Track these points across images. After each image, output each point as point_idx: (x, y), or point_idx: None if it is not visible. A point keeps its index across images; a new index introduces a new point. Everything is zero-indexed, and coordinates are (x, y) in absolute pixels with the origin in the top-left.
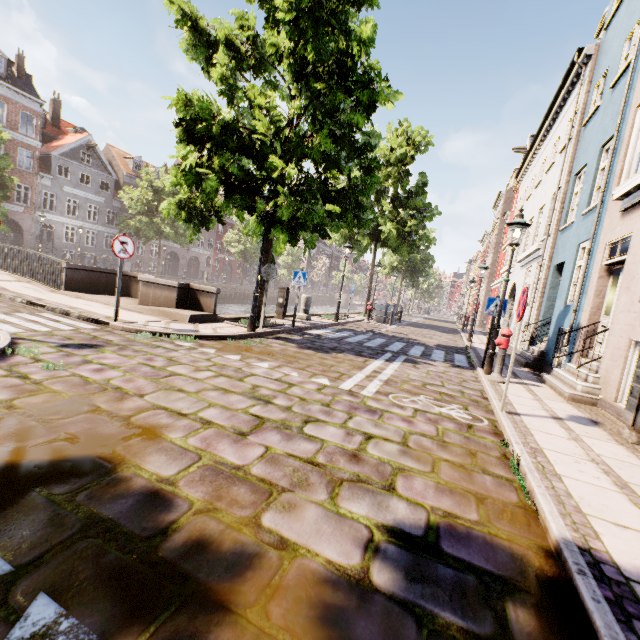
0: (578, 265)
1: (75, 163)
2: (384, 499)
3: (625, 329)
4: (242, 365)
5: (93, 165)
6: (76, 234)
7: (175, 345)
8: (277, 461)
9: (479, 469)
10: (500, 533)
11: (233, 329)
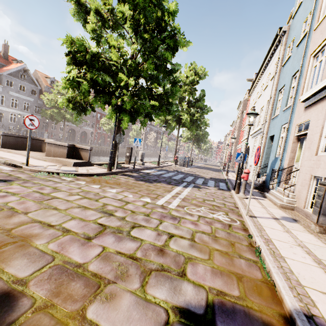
0: (281, 136)
1: (16, 79)
2: (178, 284)
3: (308, 169)
4: (100, 191)
5: (27, 81)
6: (17, 118)
7: (61, 179)
8: (109, 258)
9: (237, 255)
10: (254, 305)
11: (99, 170)
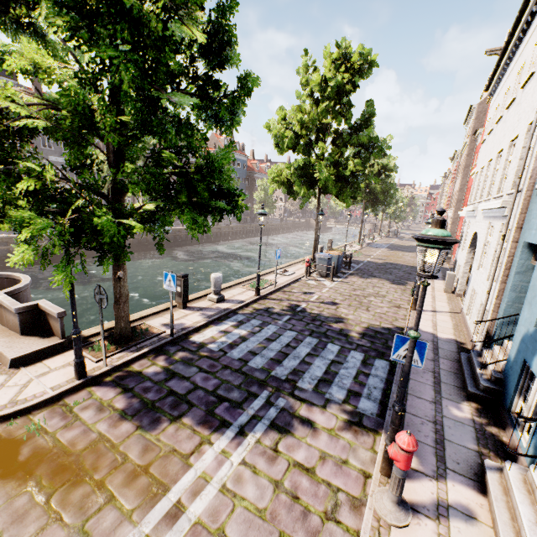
0: None
1: None
2: None
3: None
4: None
5: None
6: None
7: None
8: None
9: None
10: None
11: (61, 374)
